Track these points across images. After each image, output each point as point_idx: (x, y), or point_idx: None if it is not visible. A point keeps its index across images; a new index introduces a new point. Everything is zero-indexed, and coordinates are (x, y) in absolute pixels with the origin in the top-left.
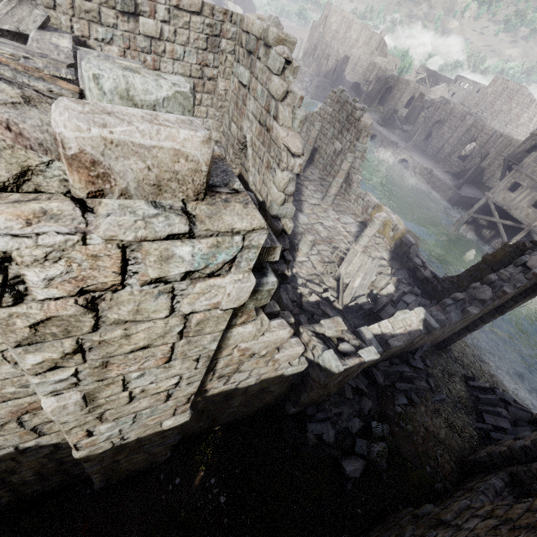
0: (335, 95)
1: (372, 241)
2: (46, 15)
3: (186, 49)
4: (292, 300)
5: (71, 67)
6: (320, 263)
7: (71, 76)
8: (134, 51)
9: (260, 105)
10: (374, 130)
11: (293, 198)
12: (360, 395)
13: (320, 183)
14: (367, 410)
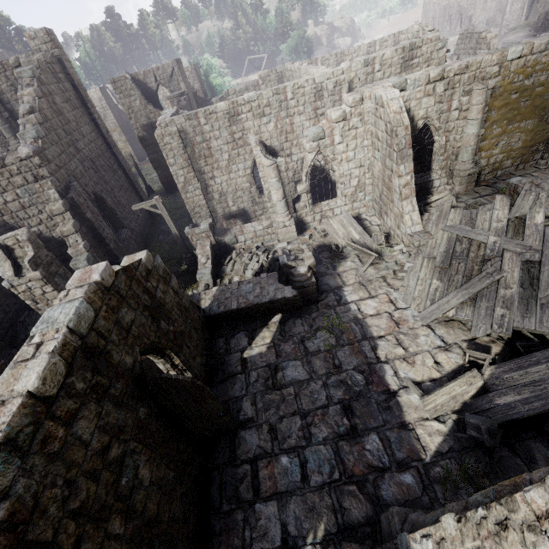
0: (462, 35)
1: None
2: None
3: None
4: None
5: None
6: None
7: None
8: None
9: None
10: None
11: None
12: None
13: None
14: None
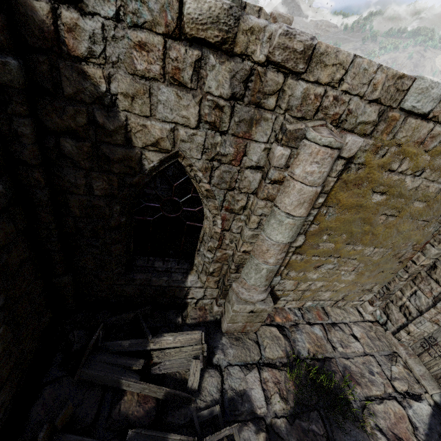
0: None
1: None
2: None
3: None
4: None
5: None
6: None
7: None
8: None
9: None
10: None
11: None
12: None
13: None
14: None
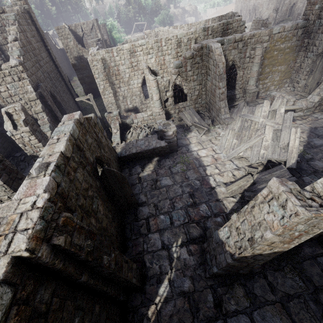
0: (254, 21)
1: None
2: None
3: None
4: None
5: None
6: None
7: None
8: None
9: None
10: None
11: None
12: None
13: None
14: None
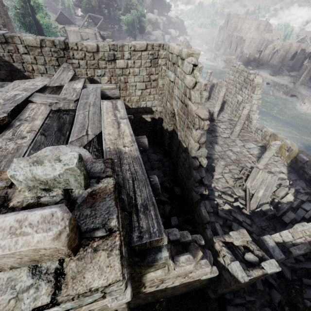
0: (234, 68)
1: (271, 159)
2: (73, 73)
3: (140, 69)
4: (209, 212)
5: (76, 101)
6: (231, 179)
7: (74, 107)
8: (115, 76)
9: (181, 91)
10: (267, 79)
11: (210, 135)
12: (269, 287)
13: (229, 122)
14: (276, 302)
